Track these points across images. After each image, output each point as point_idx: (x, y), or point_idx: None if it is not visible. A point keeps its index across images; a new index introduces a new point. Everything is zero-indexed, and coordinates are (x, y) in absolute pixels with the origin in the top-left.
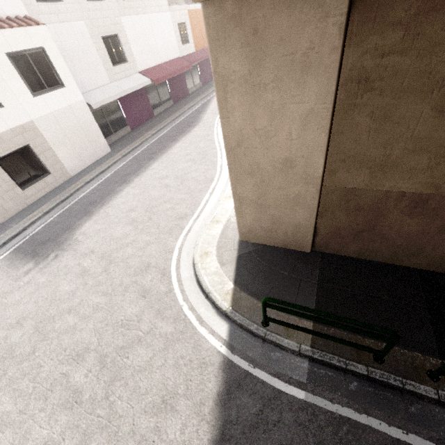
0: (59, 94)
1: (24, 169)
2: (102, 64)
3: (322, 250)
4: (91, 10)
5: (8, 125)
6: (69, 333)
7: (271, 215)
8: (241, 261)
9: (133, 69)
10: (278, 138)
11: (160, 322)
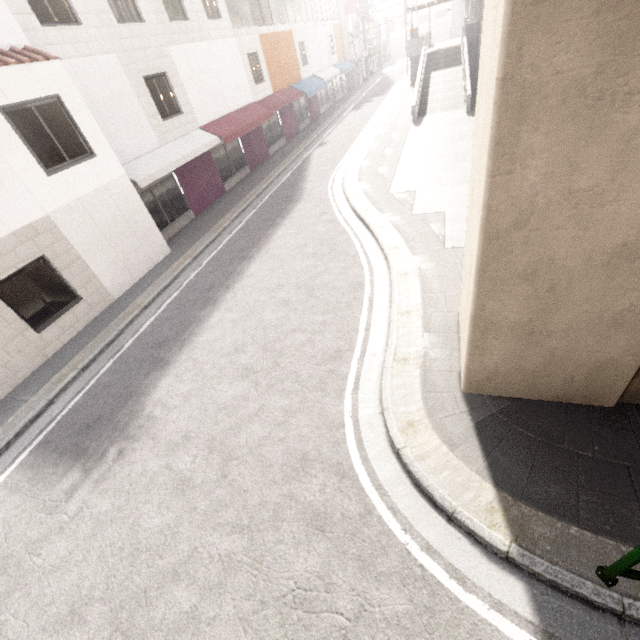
0: (87, 168)
1: (39, 297)
2: (146, 118)
3: (637, 401)
4: (125, 36)
5: (9, 226)
6: (188, 631)
7: (549, 348)
8: (486, 435)
9: (192, 124)
10: (621, 205)
11: (376, 589)
